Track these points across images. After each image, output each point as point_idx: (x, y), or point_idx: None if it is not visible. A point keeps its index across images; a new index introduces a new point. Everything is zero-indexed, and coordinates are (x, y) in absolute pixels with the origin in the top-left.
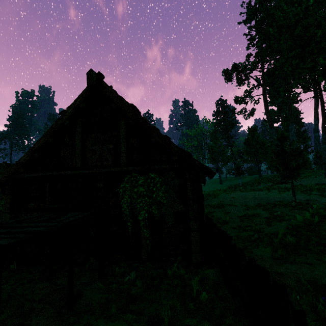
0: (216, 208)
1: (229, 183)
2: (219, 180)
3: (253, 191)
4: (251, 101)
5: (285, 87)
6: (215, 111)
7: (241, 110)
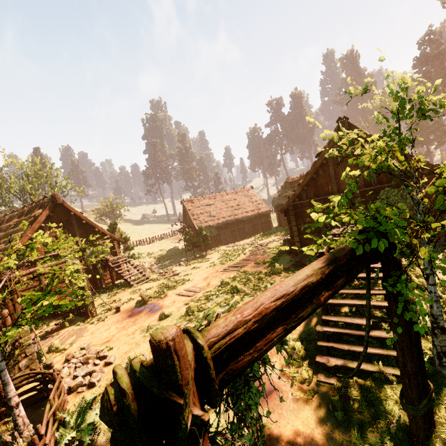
0: None
1: None
2: None
3: None
4: None
5: None
6: (417, 58)
7: None
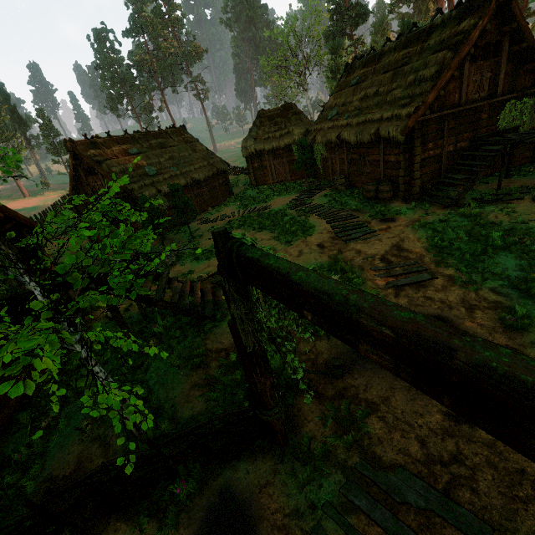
0: None
1: None
2: None
3: None
4: None
5: None
6: None
7: None
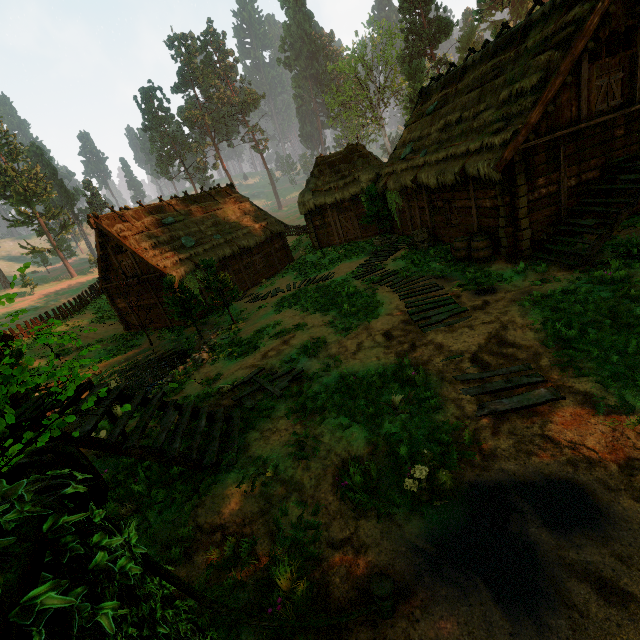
0: None
1: None
2: None
3: None
4: None
5: None
6: None
7: None
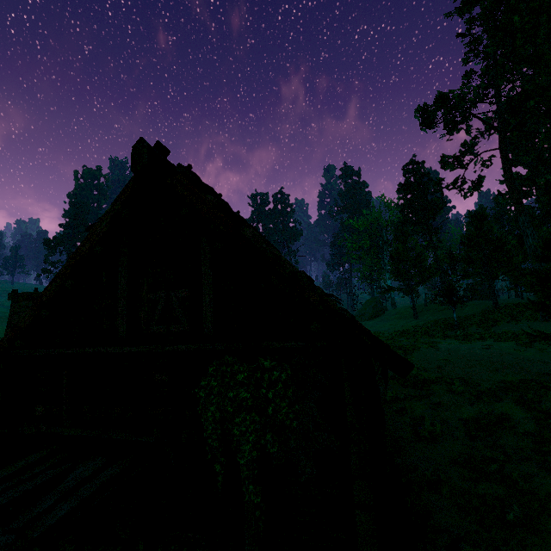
0: (409, 386)
1: (432, 316)
2: (413, 310)
3: (485, 342)
4: (475, 162)
5: (550, 131)
6: (402, 184)
7: (455, 181)
